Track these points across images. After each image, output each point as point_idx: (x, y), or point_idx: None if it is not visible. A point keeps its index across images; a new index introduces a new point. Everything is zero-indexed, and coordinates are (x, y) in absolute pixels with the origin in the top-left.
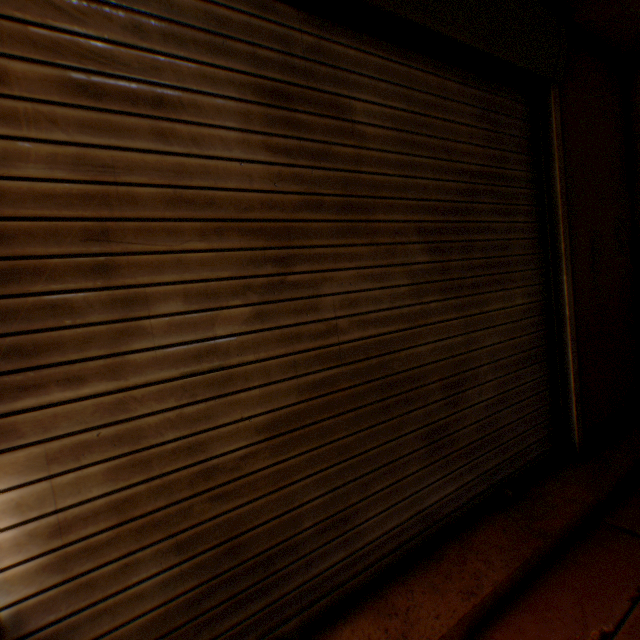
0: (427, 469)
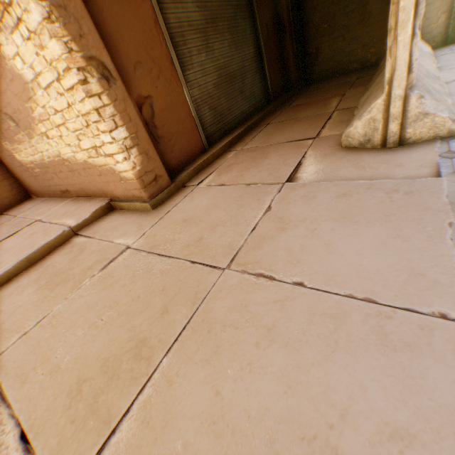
0: (242, 101)
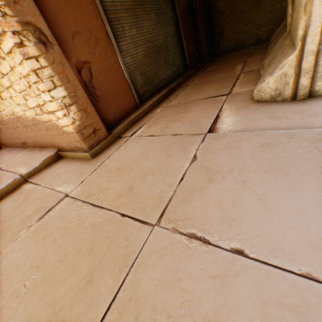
0: (166, 68)
